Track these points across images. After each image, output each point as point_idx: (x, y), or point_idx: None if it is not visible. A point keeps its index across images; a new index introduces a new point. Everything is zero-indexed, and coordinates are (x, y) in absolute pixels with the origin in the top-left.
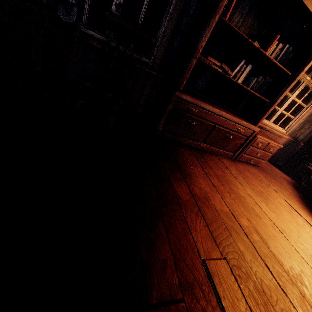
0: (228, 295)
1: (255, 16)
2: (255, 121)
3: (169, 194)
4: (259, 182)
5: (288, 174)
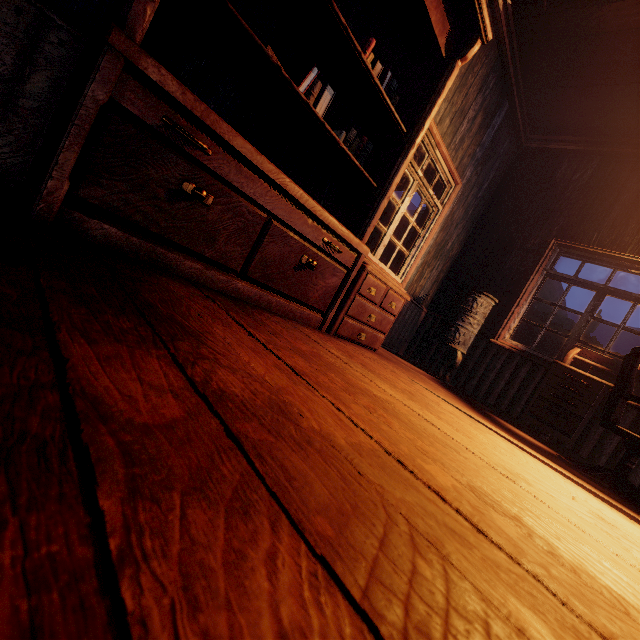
0: None
1: None
2: (358, 233)
3: None
4: (394, 374)
5: (420, 368)
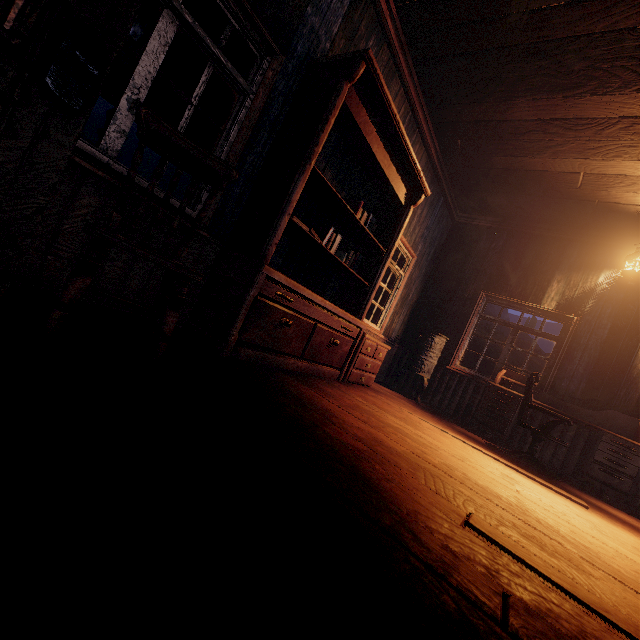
0: (524, 553)
1: (333, 175)
2: (358, 314)
3: (342, 447)
4: (390, 406)
5: (398, 392)
